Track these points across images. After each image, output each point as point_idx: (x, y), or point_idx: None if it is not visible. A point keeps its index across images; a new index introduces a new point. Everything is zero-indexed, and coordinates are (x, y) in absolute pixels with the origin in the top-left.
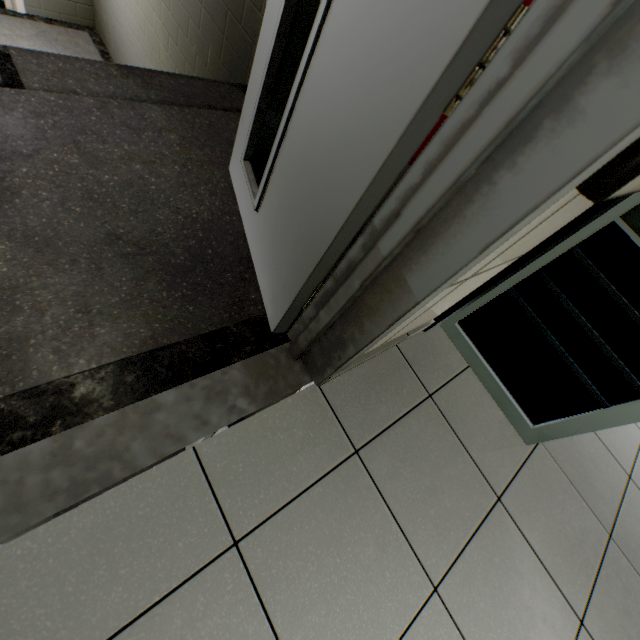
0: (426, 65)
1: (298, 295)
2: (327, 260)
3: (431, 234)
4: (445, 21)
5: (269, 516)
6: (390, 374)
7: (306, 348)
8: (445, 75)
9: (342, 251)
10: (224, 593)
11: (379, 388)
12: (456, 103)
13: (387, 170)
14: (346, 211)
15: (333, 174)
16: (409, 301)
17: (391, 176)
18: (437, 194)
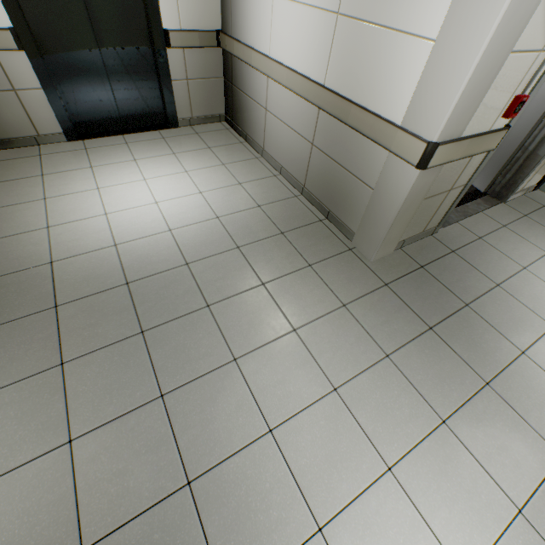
0: (537, 114)
1: (497, 174)
2: (509, 159)
3: (543, 141)
4: (540, 108)
5: (508, 223)
6: (525, 201)
7: (498, 191)
8: (542, 115)
9: (513, 156)
10: (507, 232)
11: (523, 204)
12: (544, 118)
13: (529, 133)
14: (517, 145)
15: (509, 139)
16: (539, 158)
17: (530, 134)
18: (544, 133)
